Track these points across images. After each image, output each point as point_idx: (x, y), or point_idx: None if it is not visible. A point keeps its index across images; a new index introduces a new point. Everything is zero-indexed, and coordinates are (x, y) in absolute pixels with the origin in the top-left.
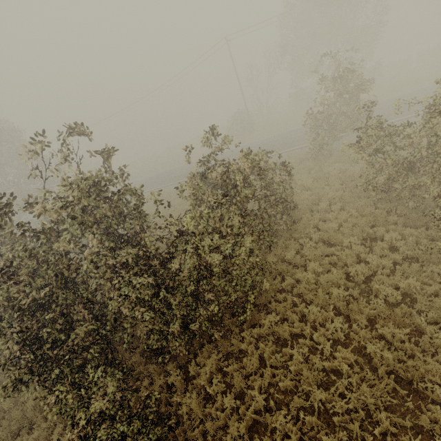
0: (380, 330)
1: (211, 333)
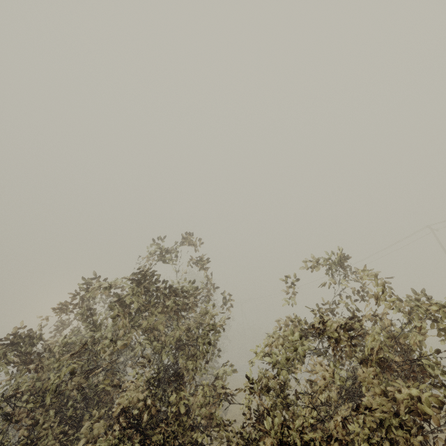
0: None
1: None
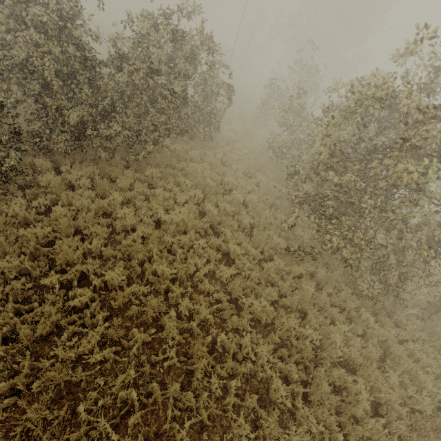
0: (220, 202)
1: (99, 155)
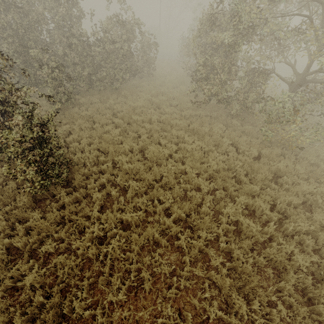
0: (159, 97)
1: (99, 90)
